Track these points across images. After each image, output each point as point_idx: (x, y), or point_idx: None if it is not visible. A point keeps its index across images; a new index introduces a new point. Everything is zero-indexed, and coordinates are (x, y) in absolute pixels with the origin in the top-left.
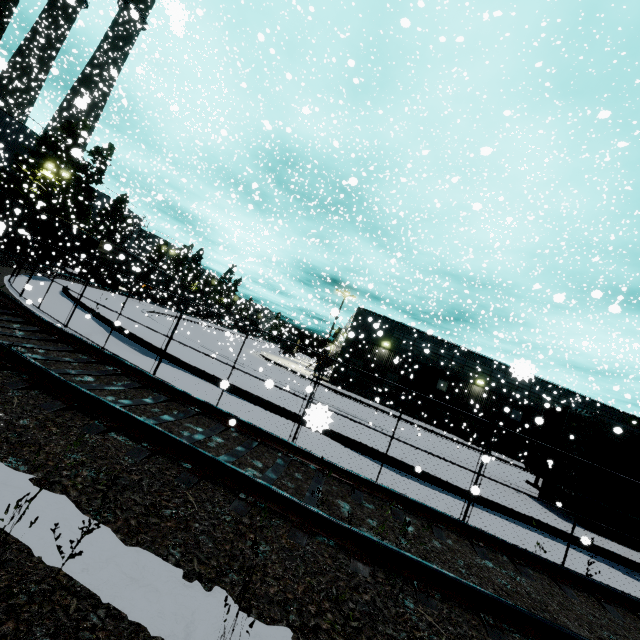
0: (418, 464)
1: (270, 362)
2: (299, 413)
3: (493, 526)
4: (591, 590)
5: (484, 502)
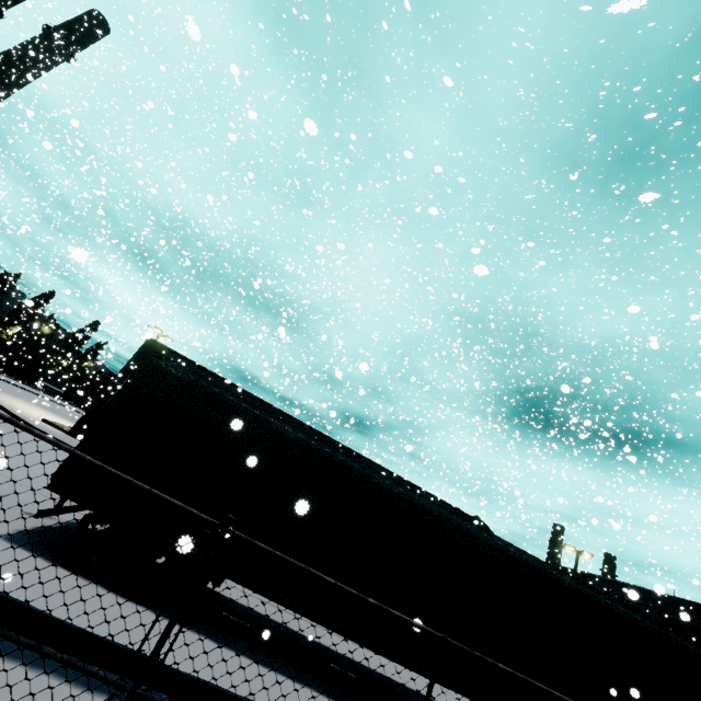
0: None
1: None
2: None
3: None
4: None
5: None
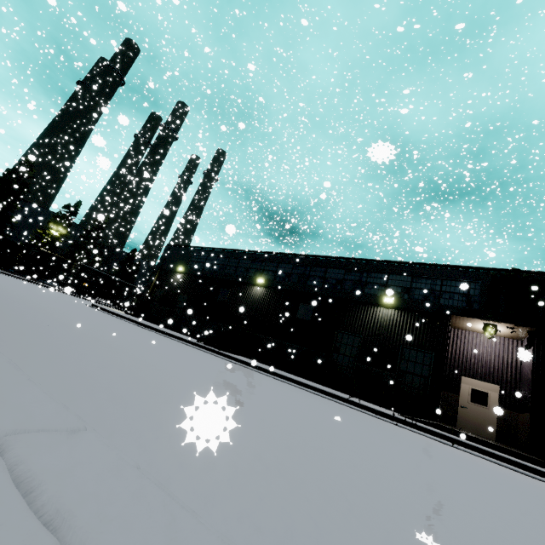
0: None
1: None
2: None
3: None
4: None
5: None
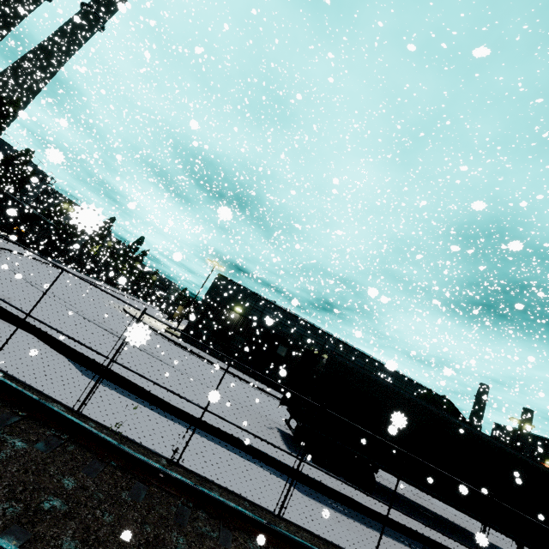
0: (143, 381)
1: (125, 313)
2: (28, 319)
3: (150, 429)
4: (142, 472)
5: (191, 420)
